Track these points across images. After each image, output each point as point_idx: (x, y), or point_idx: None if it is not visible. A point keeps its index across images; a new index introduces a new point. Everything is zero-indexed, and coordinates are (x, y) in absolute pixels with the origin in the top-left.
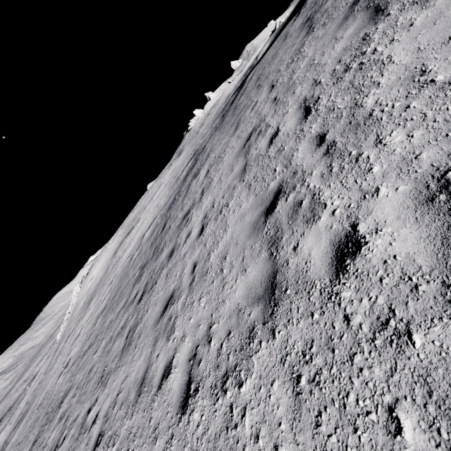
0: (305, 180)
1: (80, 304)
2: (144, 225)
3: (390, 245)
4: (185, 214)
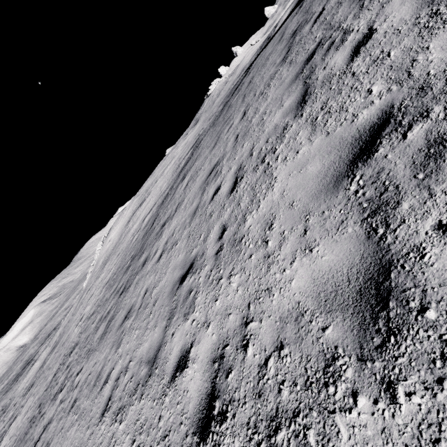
0: (201, 269)
1: (100, 262)
2: (149, 206)
3: (191, 380)
4: (163, 224)
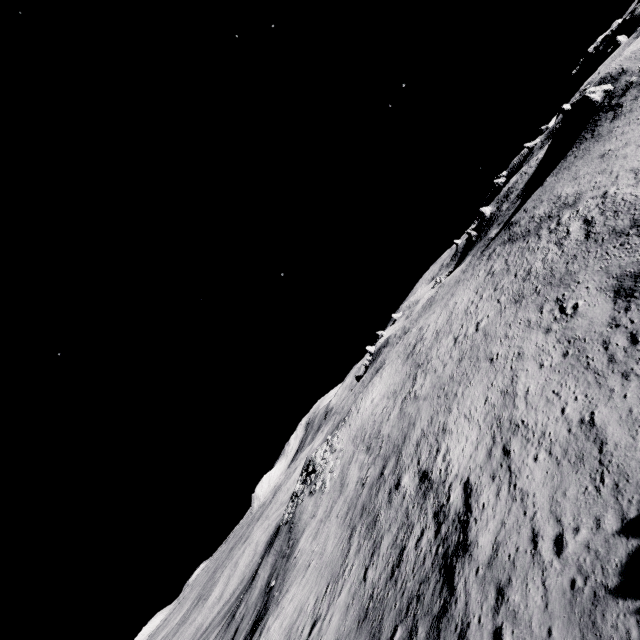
0: (614, 143)
1: (379, 407)
2: (470, 289)
3: (636, 126)
4: (552, 206)
